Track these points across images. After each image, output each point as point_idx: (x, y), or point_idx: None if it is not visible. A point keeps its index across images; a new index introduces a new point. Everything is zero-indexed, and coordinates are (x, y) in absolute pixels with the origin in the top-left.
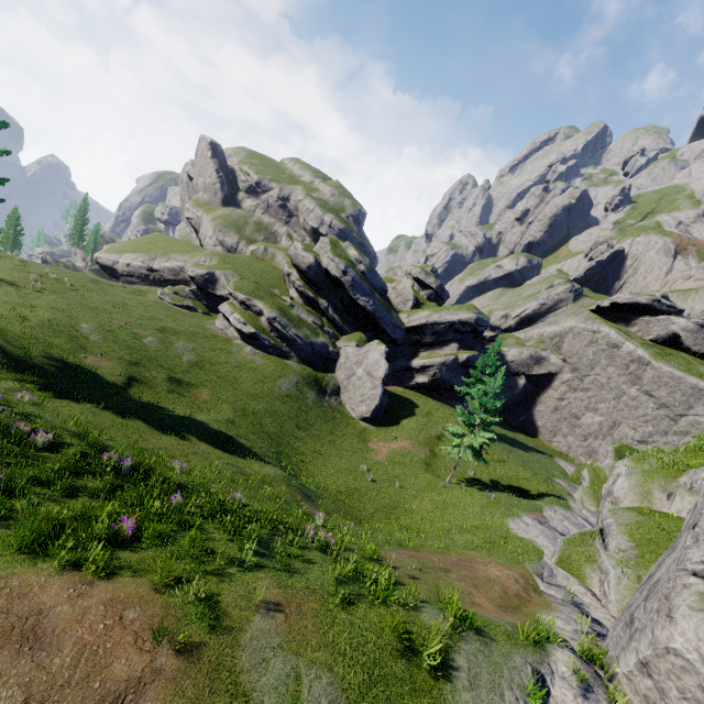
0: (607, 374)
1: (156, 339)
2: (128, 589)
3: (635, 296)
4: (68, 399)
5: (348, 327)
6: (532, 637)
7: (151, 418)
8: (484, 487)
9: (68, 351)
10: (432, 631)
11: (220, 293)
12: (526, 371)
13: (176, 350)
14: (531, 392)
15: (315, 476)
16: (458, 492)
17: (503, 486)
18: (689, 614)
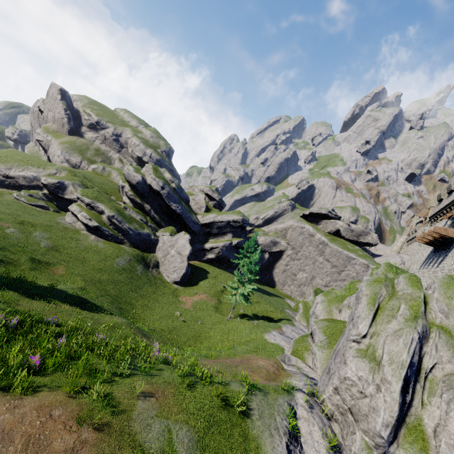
0: (309, 250)
1: (17, 230)
2: (49, 398)
3: (320, 209)
4: None
5: (164, 223)
6: (286, 389)
7: (21, 289)
8: (250, 318)
9: None
10: (238, 393)
11: (68, 197)
12: (269, 249)
13: (35, 238)
14: (272, 261)
15: (146, 322)
16: (236, 322)
17: (259, 317)
18: (352, 359)
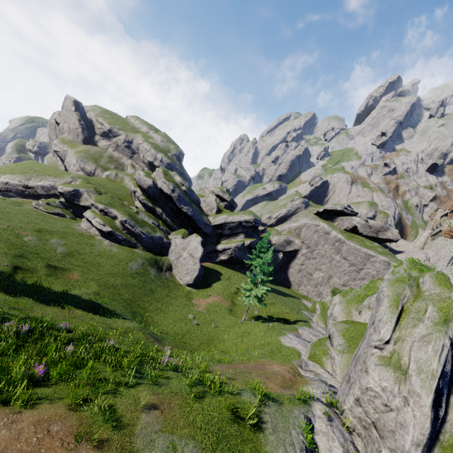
0: (325, 249)
1: (35, 237)
2: (49, 412)
3: (335, 206)
4: None
5: (176, 225)
6: (302, 399)
7: (36, 295)
8: (265, 320)
9: None
10: (250, 405)
11: (83, 204)
12: (283, 249)
13: (51, 245)
14: (286, 261)
15: (159, 326)
16: (250, 325)
17: (275, 319)
18: (375, 368)
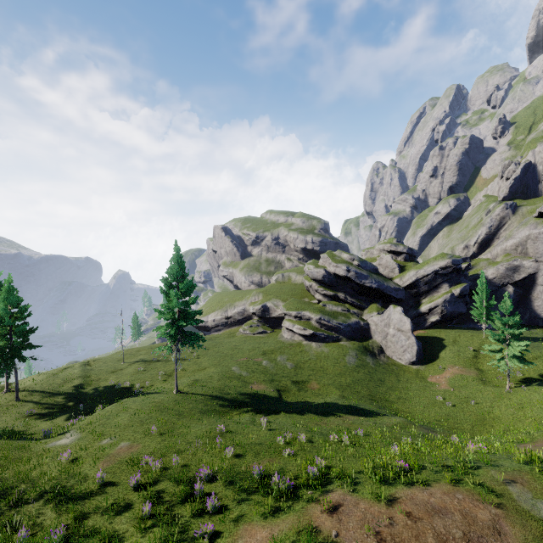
0: None
1: (267, 360)
2: (443, 487)
3: None
4: (272, 414)
5: (364, 303)
6: None
7: (312, 410)
8: (540, 382)
9: (243, 387)
10: None
11: (274, 315)
12: (509, 280)
13: (280, 363)
14: (522, 293)
15: (413, 415)
16: (522, 393)
17: None
18: None
